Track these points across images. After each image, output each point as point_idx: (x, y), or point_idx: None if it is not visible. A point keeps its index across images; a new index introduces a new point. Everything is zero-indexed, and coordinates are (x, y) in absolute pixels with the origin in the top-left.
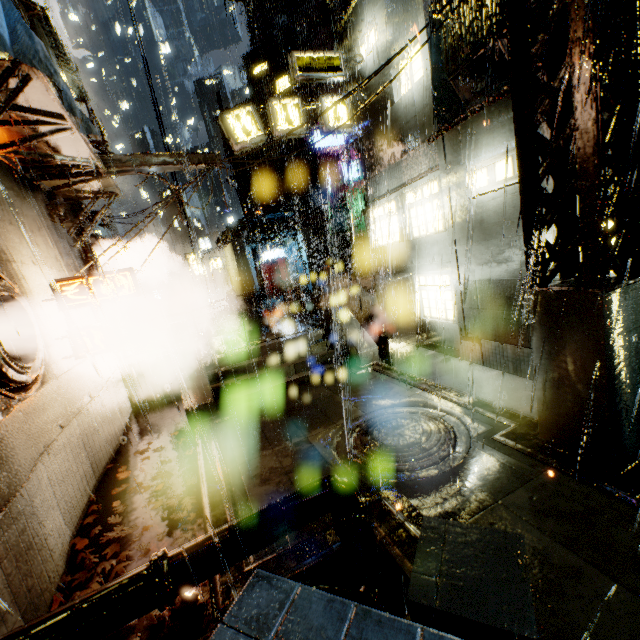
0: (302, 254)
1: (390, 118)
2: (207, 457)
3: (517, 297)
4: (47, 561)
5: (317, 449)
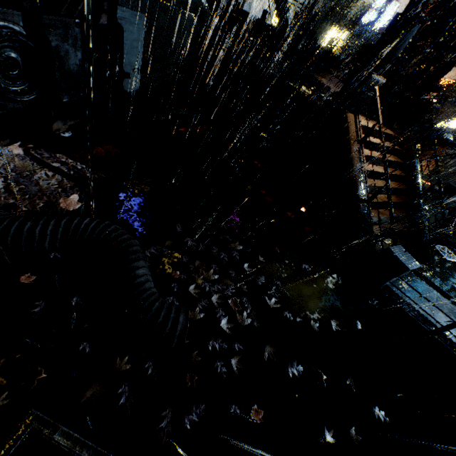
0: None
1: None
2: None
3: None
4: None
5: None
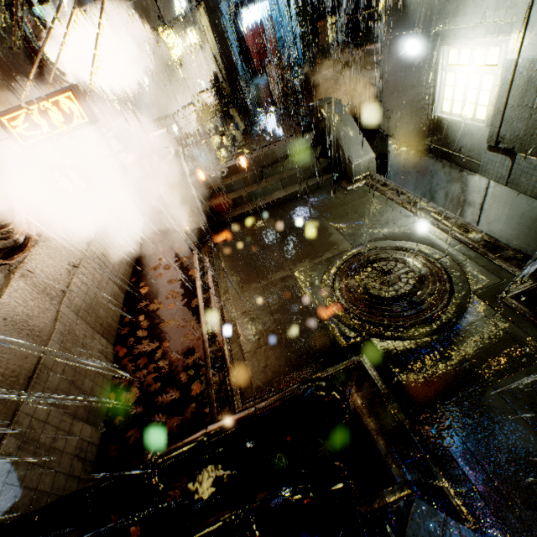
0: (290, 9)
1: None
2: (204, 286)
3: None
4: (96, 377)
5: (301, 288)
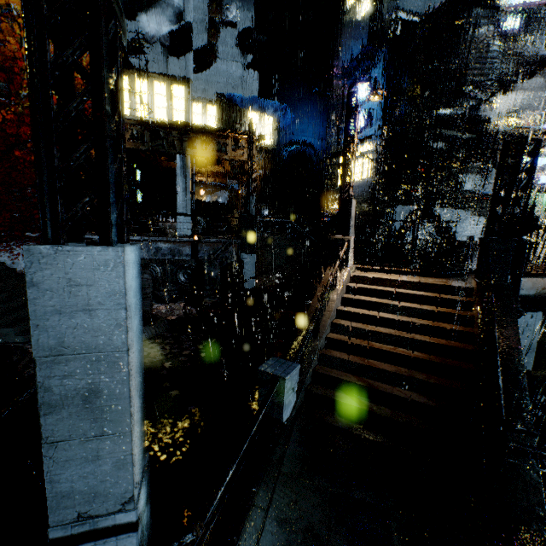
0: None
1: None
2: None
3: None
4: None
5: None
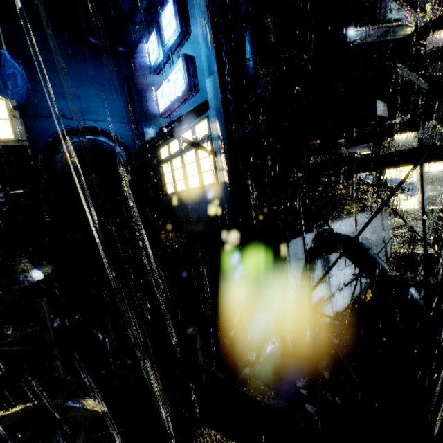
0: None
1: (396, 143)
2: None
3: (442, 200)
4: None
5: None
